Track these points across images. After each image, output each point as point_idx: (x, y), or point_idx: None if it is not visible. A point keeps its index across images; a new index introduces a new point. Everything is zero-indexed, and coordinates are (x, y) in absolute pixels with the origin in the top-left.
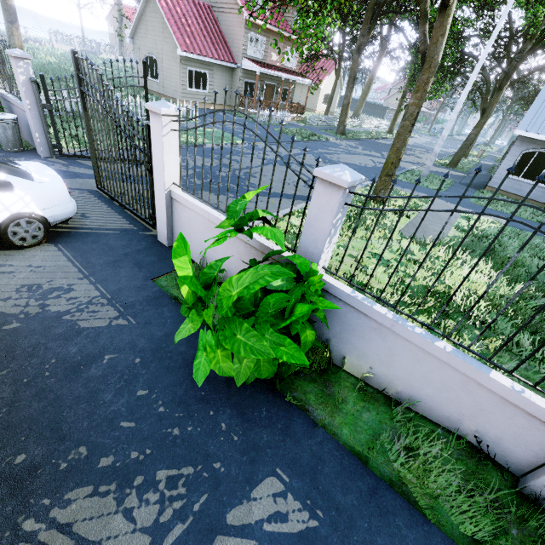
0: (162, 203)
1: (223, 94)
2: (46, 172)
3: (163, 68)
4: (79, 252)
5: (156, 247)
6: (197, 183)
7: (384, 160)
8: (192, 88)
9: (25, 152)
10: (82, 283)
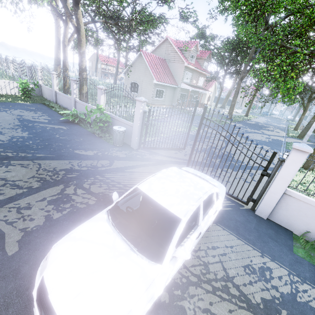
0: (276, 195)
1: (169, 99)
2: (207, 177)
3: (141, 88)
4: (234, 230)
5: (261, 220)
6: (217, 162)
7: (267, 136)
8: (156, 97)
9: (124, 146)
10: (267, 261)
